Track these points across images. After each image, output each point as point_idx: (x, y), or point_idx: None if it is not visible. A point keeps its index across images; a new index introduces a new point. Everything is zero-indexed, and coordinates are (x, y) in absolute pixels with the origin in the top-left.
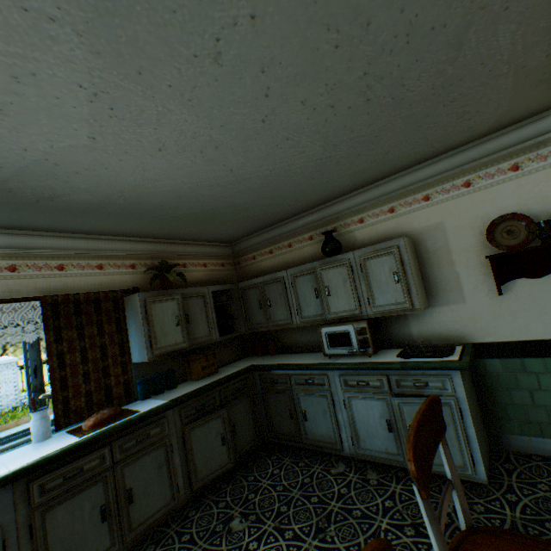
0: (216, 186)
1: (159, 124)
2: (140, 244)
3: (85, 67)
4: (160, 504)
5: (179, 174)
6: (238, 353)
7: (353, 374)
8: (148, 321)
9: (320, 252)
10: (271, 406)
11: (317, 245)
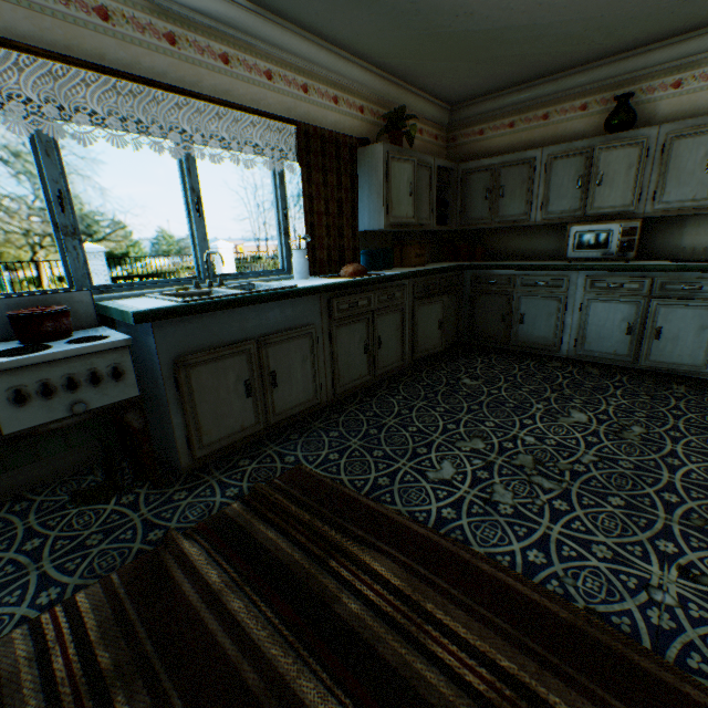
0: None
1: None
2: (372, 78)
3: None
4: (394, 359)
5: None
6: (433, 256)
7: (605, 276)
8: (387, 182)
9: (591, 130)
10: (478, 309)
11: (589, 120)
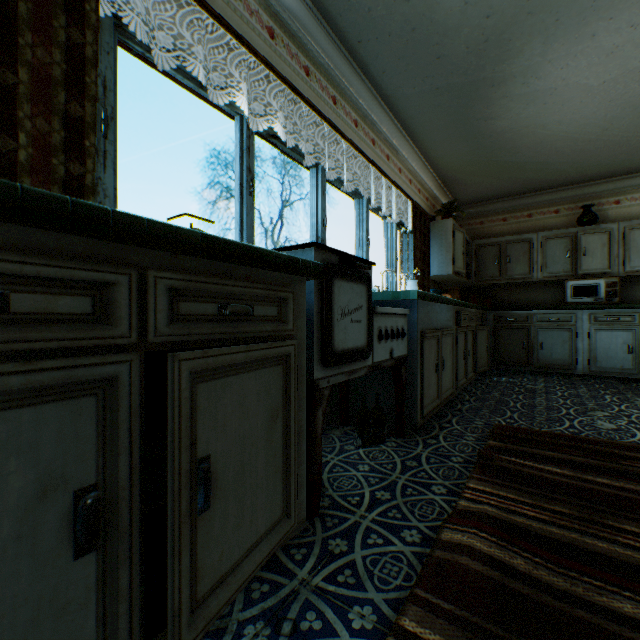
0: (573, 141)
1: None
2: (433, 182)
3: None
4: (470, 369)
5: (579, 123)
6: None
7: (603, 313)
8: (453, 243)
9: (563, 225)
10: (501, 340)
11: (561, 219)
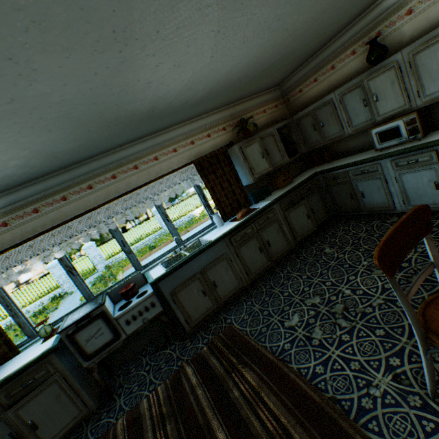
0: (274, 47)
1: (246, 27)
2: (223, 112)
3: (217, 20)
4: (282, 247)
5: (252, 52)
6: (301, 168)
7: (403, 157)
8: (246, 160)
9: (364, 63)
10: (334, 195)
11: (360, 58)
